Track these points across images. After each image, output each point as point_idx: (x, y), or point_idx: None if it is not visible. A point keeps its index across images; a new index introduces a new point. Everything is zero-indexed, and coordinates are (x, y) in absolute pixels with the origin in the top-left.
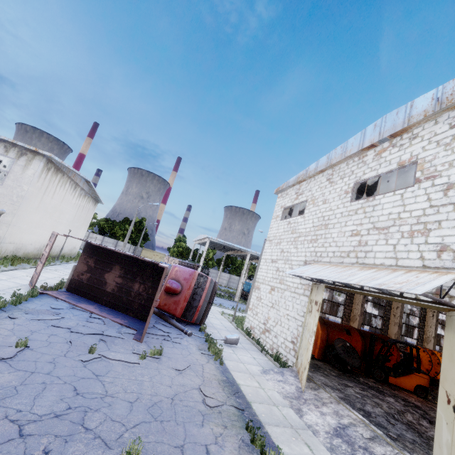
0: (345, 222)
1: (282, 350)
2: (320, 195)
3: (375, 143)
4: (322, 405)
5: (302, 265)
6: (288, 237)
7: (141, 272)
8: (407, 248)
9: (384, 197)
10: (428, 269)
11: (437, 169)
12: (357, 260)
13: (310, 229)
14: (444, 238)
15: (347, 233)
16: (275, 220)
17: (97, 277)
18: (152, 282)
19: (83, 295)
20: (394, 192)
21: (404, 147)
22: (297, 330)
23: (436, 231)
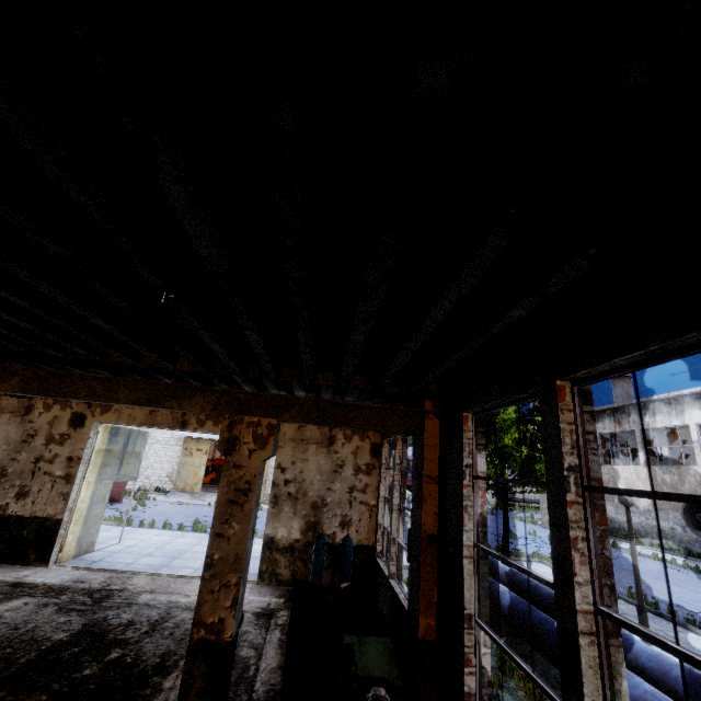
0: None
1: (158, 484)
2: None
3: None
4: (206, 496)
5: None
6: None
7: None
8: None
9: None
10: None
11: None
12: None
13: None
14: None
15: None
16: None
17: None
18: None
19: None
20: None
21: None
22: (173, 468)
23: None
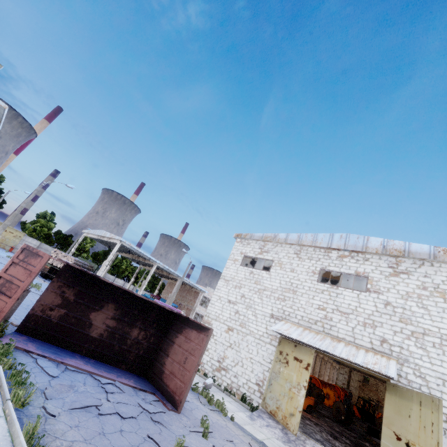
0: (312, 296)
1: (245, 390)
2: (288, 263)
3: (340, 249)
4: (304, 443)
5: (268, 317)
6: (251, 286)
7: (143, 316)
8: (362, 333)
9: (345, 290)
10: (375, 350)
11: (381, 289)
12: (324, 329)
13: (277, 288)
14: (385, 334)
15: (314, 305)
16: (233, 262)
17: (77, 316)
18: (156, 329)
19: (49, 339)
20: (352, 290)
21: (359, 262)
22: (263, 374)
23: (380, 328)
